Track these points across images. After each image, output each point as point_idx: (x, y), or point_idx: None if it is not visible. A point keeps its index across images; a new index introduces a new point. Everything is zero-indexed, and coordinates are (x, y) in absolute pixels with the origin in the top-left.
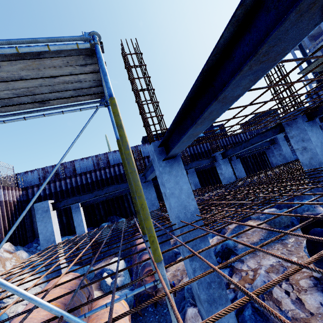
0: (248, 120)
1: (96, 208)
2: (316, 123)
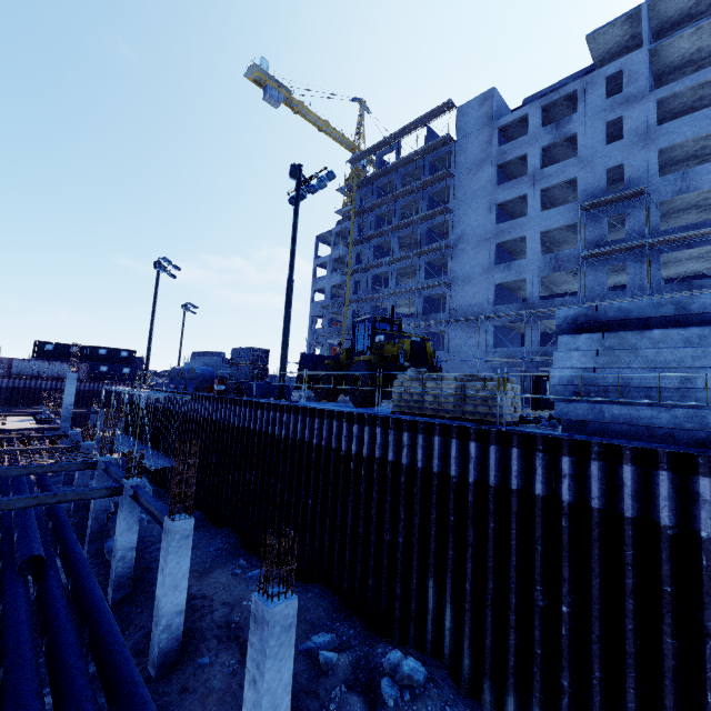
0: None
1: None
2: None
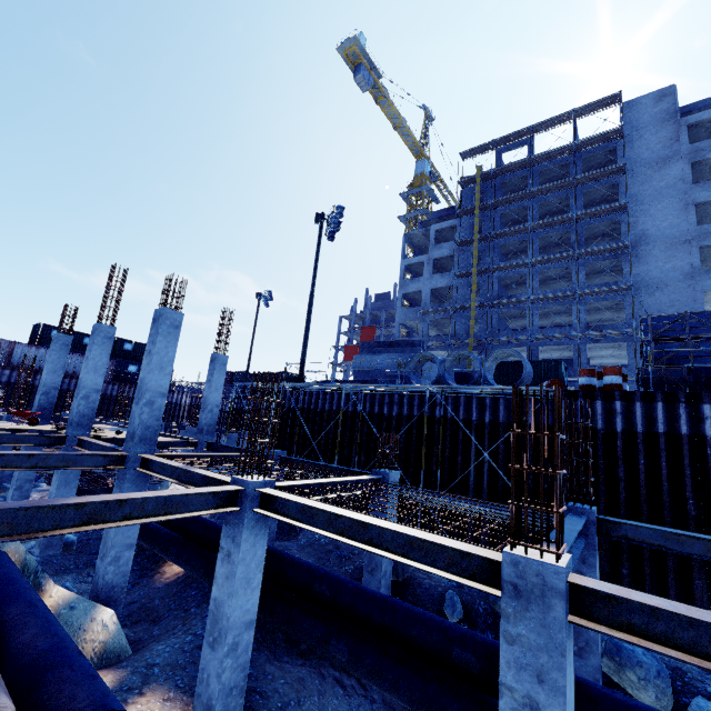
0: (234, 372)
1: None
2: None
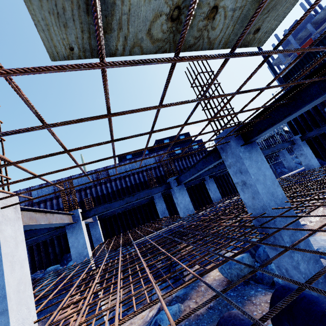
0: None
1: (50, 244)
2: (257, 147)
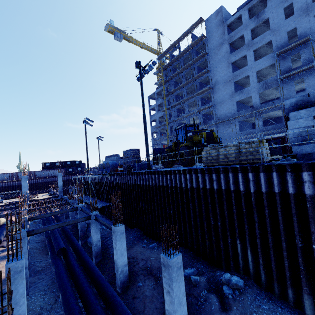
0: None
1: None
2: None
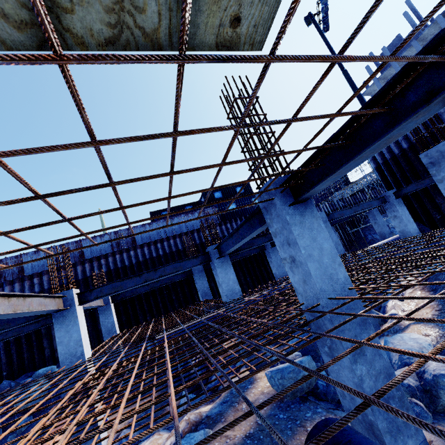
0: None
1: (45, 336)
2: (313, 207)
